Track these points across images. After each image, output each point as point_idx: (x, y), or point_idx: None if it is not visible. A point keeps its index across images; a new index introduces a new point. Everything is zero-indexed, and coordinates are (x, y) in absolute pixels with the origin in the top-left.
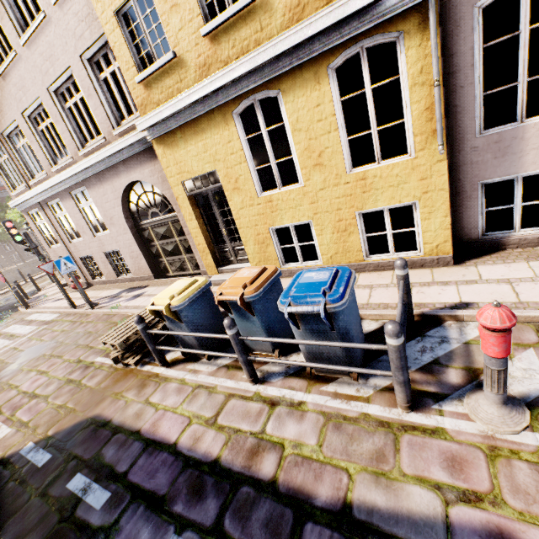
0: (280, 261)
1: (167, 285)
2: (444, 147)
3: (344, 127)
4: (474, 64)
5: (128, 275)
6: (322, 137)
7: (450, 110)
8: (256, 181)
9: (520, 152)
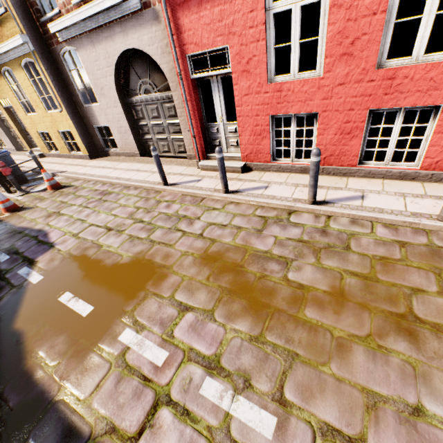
0: (49, 149)
1: (17, 154)
2: (65, 110)
3: (37, 92)
4: (70, 77)
5: (6, 147)
6: (33, 94)
7: (72, 93)
8: (23, 107)
9: (96, 116)
